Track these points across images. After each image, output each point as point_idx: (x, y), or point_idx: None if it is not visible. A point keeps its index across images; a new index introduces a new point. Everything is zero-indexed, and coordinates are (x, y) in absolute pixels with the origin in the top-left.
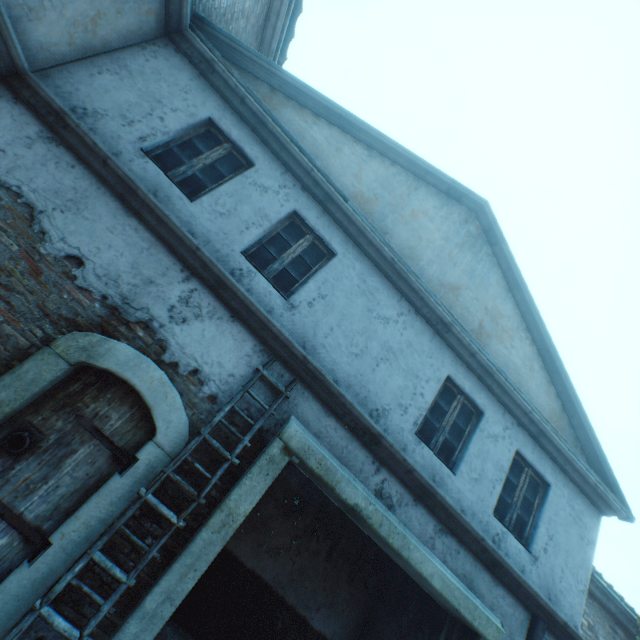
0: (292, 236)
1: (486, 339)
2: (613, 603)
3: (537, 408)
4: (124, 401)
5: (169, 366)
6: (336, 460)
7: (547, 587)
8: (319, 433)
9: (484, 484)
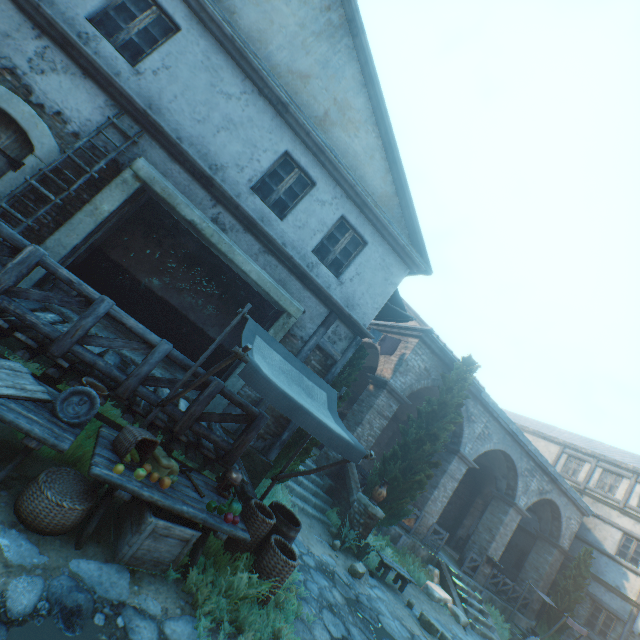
0: (139, 9)
1: (330, 127)
2: (448, 358)
3: (370, 189)
4: (9, 128)
5: (37, 107)
6: (180, 193)
7: (347, 301)
8: (166, 174)
9: (307, 232)
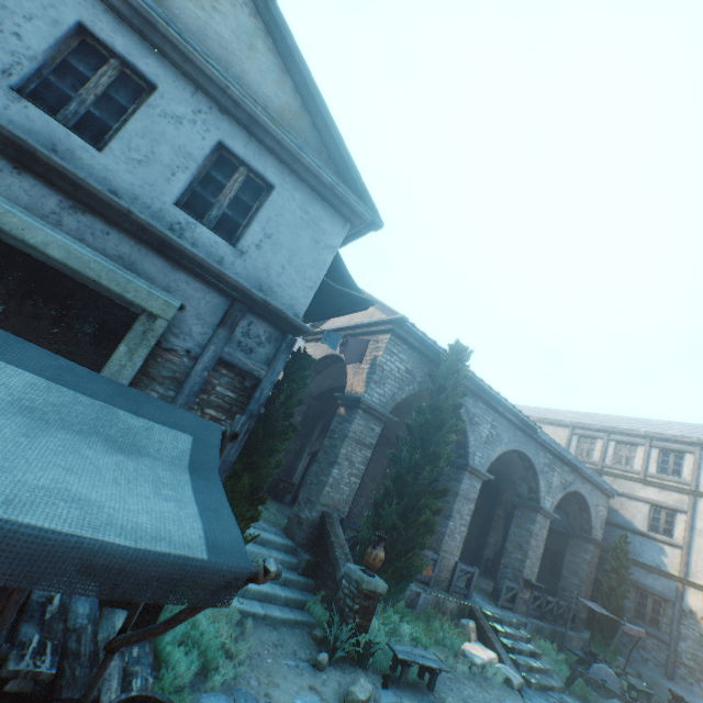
0: None
1: None
2: (432, 351)
3: (260, 99)
4: None
5: None
6: None
7: (259, 280)
8: None
9: (157, 170)
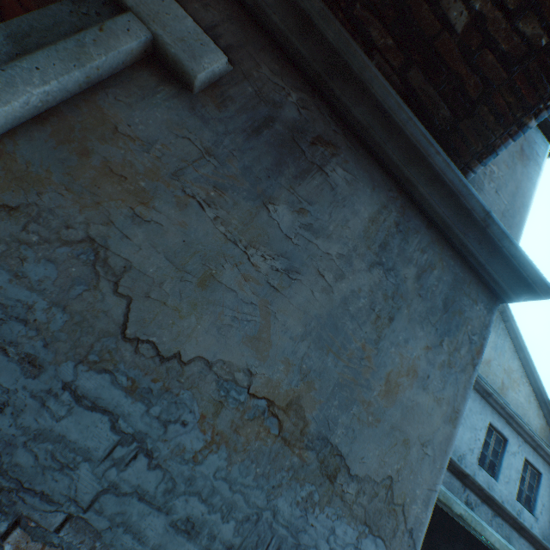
0: None
1: (505, 391)
2: None
3: (533, 427)
4: None
5: None
6: (447, 490)
7: (542, 533)
8: None
9: (511, 483)
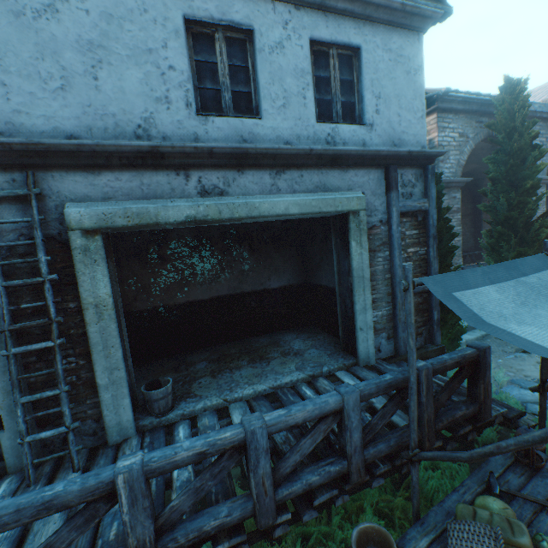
0: None
1: None
2: (474, 104)
3: None
4: None
5: None
6: (143, 202)
7: (390, 139)
8: (107, 196)
9: (294, 103)
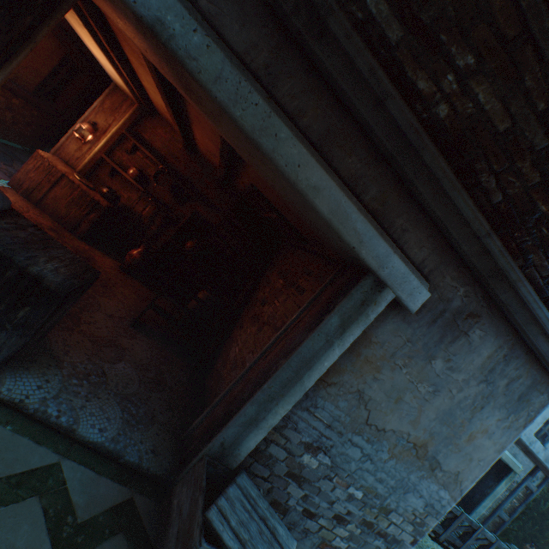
0: None
1: None
2: None
3: None
4: None
5: None
6: None
7: (546, 457)
8: None
9: (533, 424)
